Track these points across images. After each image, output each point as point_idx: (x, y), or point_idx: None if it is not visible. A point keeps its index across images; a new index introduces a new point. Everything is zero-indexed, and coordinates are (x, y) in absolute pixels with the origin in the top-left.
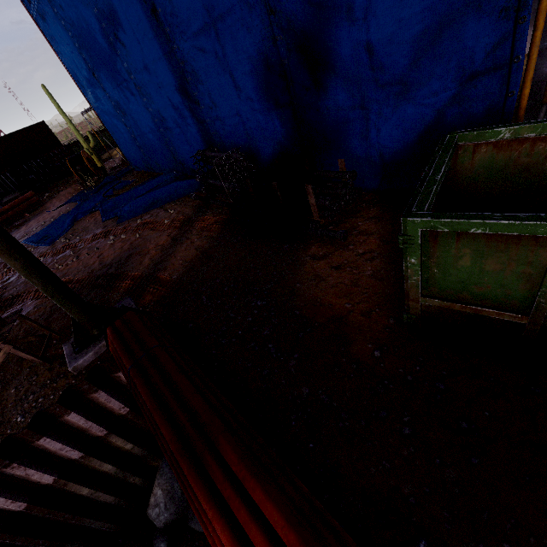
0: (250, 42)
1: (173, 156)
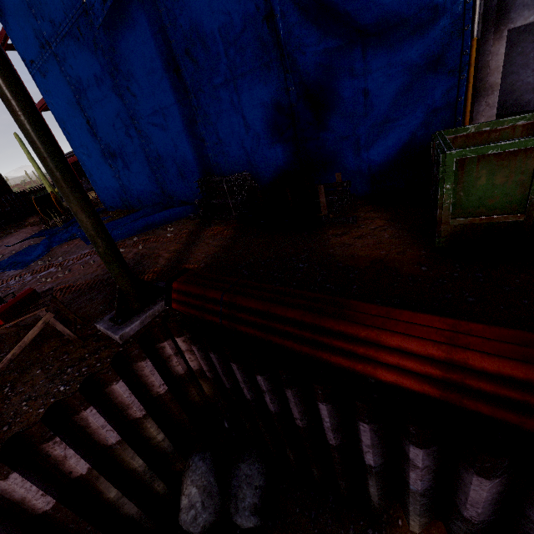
0: (265, 92)
1: (161, 191)
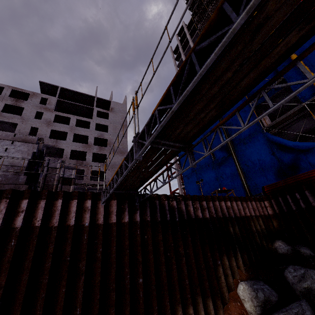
0: (273, 168)
1: None
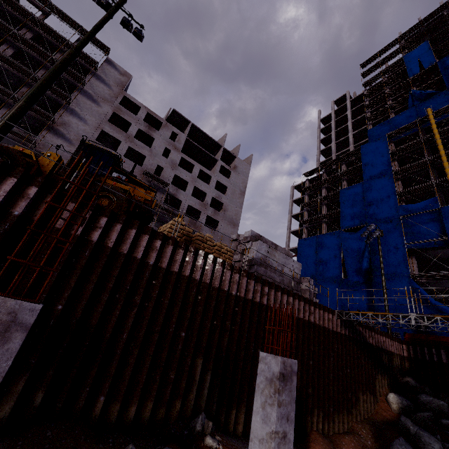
0: None
1: None
